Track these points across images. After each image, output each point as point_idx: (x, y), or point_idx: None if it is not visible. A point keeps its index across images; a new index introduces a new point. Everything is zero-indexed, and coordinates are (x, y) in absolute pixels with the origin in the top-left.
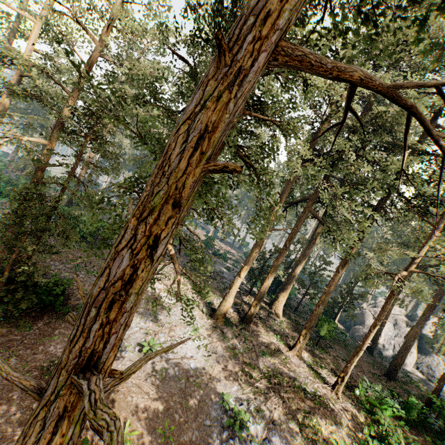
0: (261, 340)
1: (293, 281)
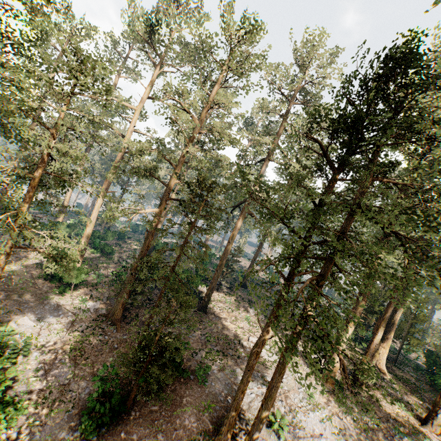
0: (383, 409)
1: (394, 330)
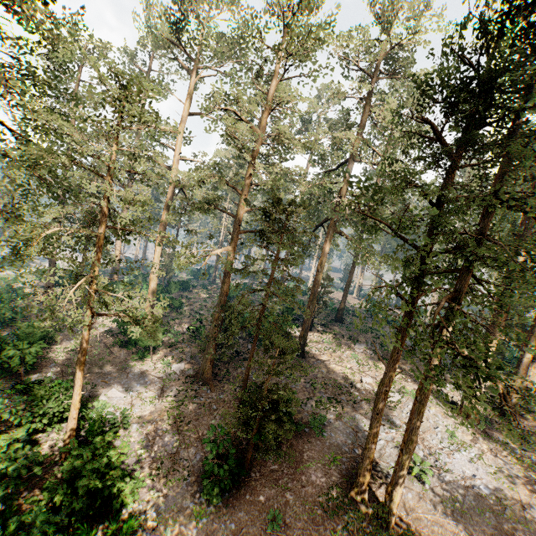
0: None
1: None
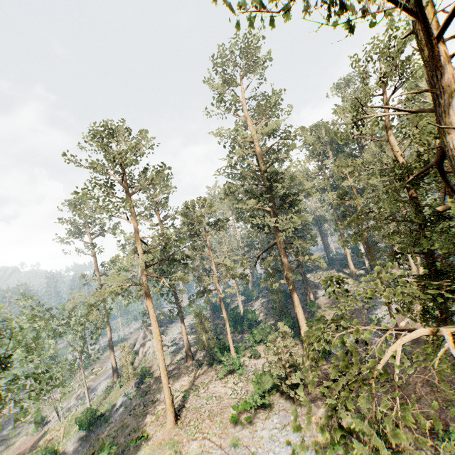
0: None
1: None
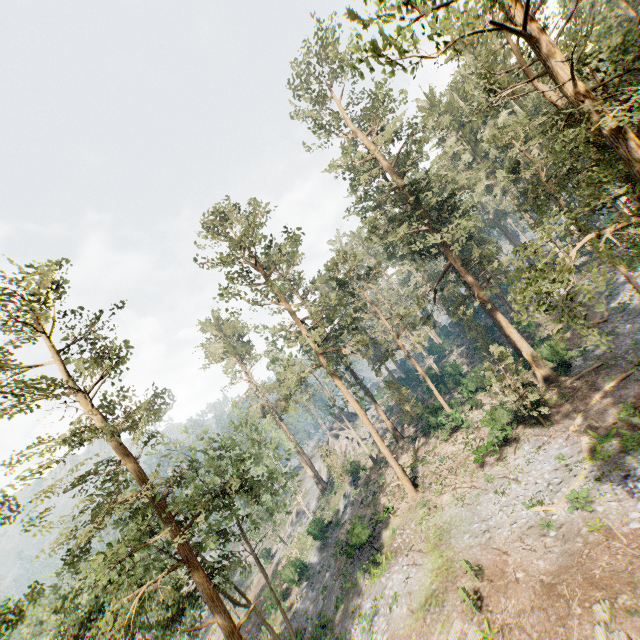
0: None
1: None
